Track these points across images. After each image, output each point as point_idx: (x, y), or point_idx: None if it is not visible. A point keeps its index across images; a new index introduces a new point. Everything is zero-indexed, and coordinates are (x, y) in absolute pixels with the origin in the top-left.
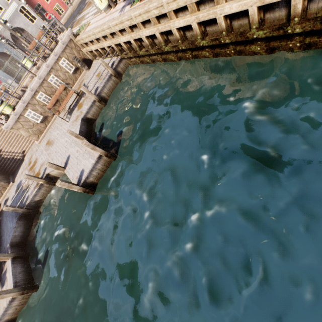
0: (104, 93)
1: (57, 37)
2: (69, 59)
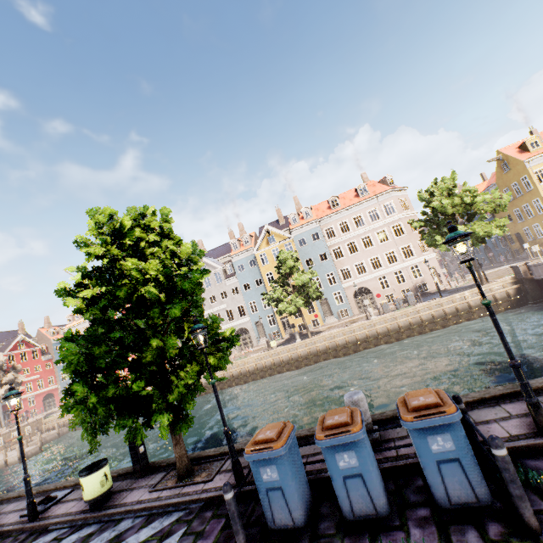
0: (47, 439)
1: (29, 420)
2: (33, 427)
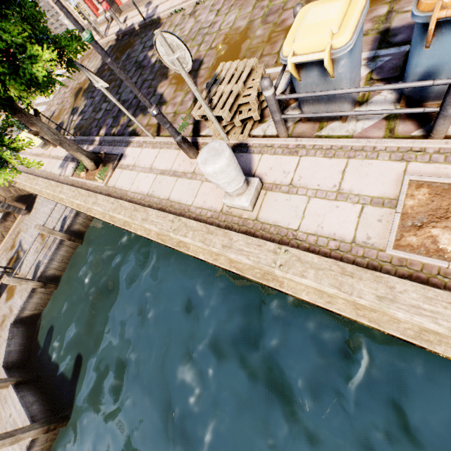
0: (52, 269)
1: None
2: None
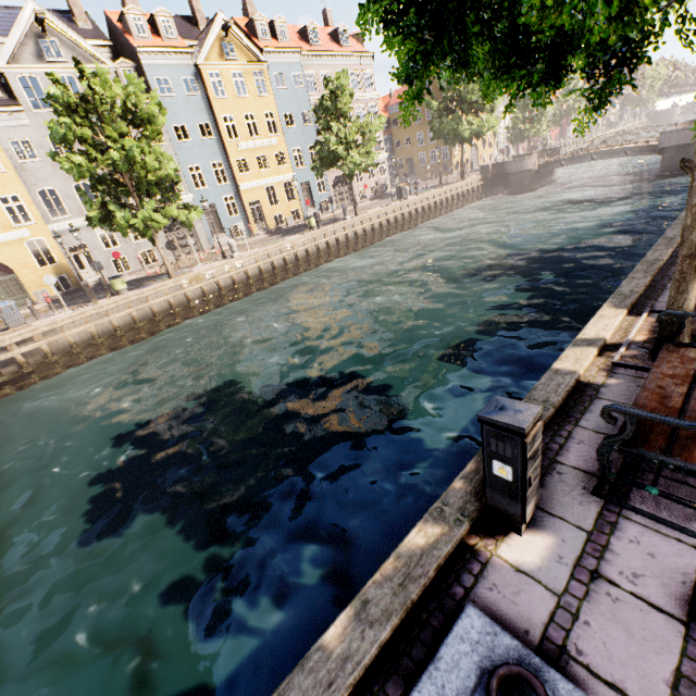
0: None
1: None
2: None
